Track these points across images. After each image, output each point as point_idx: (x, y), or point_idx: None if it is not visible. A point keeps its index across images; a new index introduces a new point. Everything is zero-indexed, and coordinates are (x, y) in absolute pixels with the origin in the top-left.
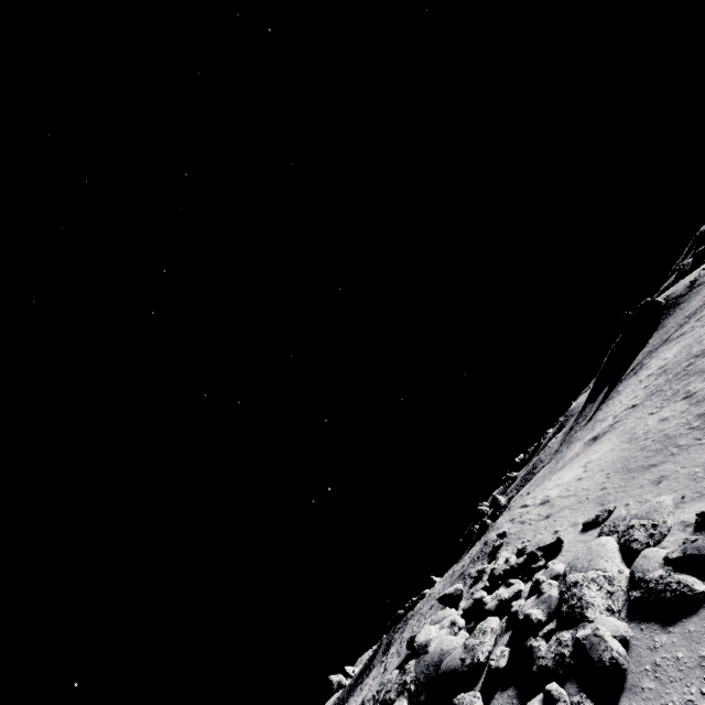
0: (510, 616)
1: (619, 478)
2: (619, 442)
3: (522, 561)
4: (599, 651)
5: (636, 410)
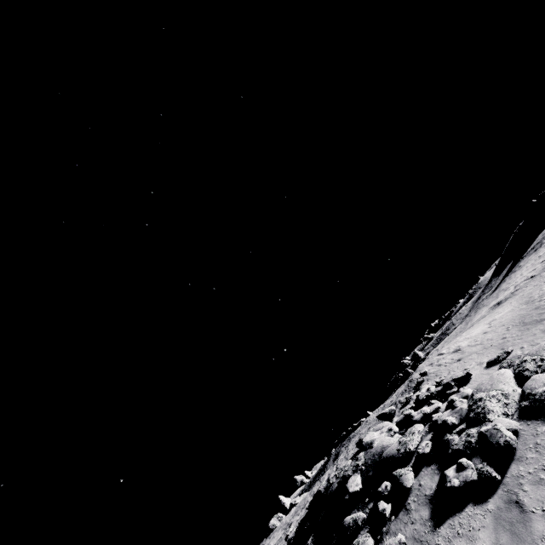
0: (431, 423)
1: (517, 330)
2: (518, 304)
3: (440, 389)
4: (497, 438)
5: (533, 280)
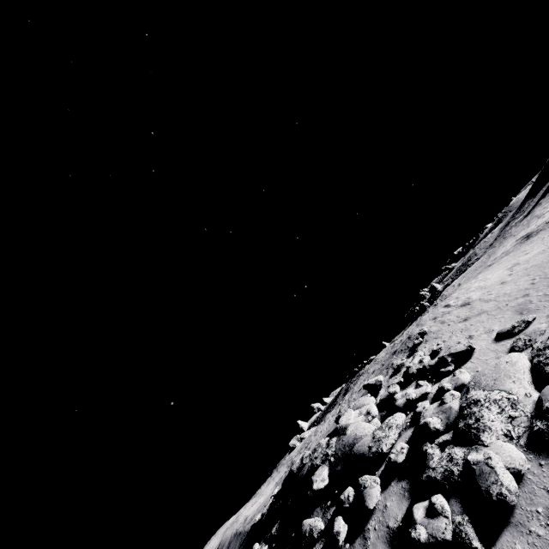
0: (415, 413)
1: (545, 285)
2: None
3: (434, 363)
4: (488, 482)
5: None
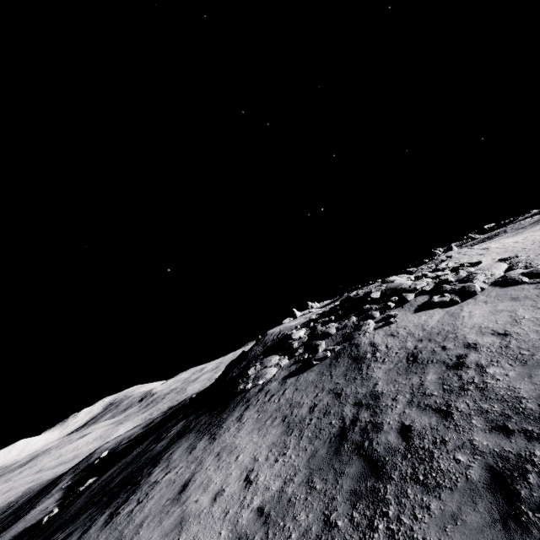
0: (437, 280)
1: (538, 246)
2: None
3: (455, 266)
4: (470, 288)
5: None
